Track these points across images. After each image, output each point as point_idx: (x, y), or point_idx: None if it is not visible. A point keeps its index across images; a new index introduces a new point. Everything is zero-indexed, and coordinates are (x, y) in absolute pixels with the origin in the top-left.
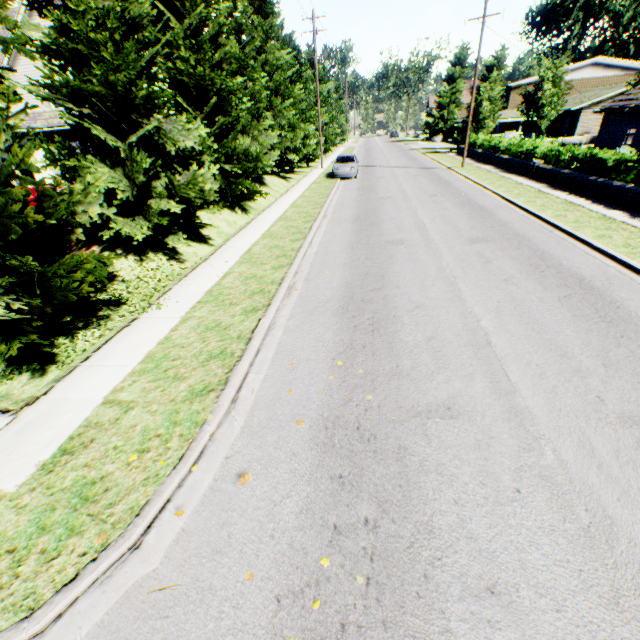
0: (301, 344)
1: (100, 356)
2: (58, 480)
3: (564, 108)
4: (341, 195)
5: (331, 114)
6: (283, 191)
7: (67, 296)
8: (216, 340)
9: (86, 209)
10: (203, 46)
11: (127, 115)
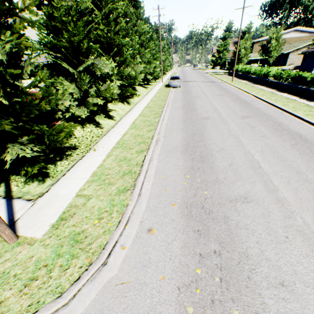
0: (167, 167)
1: (70, 173)
2: (61, 232)
3: (281, 52)
4: (174, 95)
5: (165, 56)
6: (145, 94)
7: (56, 144)
8: (126, 166)
9: (63, 102)
10: (110, 23)
11: (77, 57)
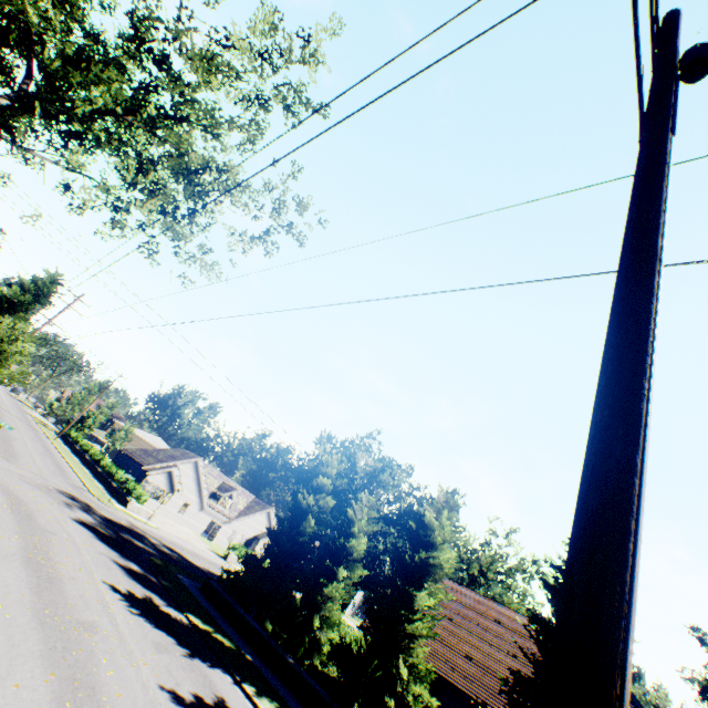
0: None
1: None
2: None
3: None
4: None
5: None
6: None
7: None
8: None
9: None
10: None
11: None
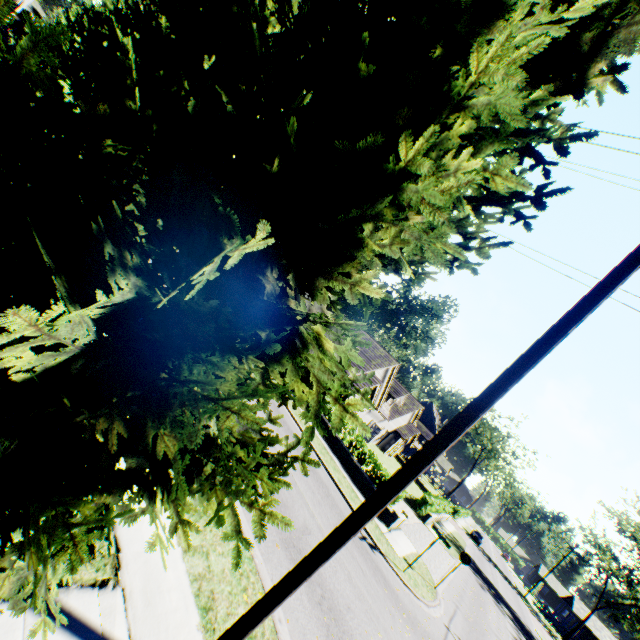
0: None
1: None
2: None
3: None
4: None
5: None
6: None
7: None
8: None
9: None
10: None
11: None
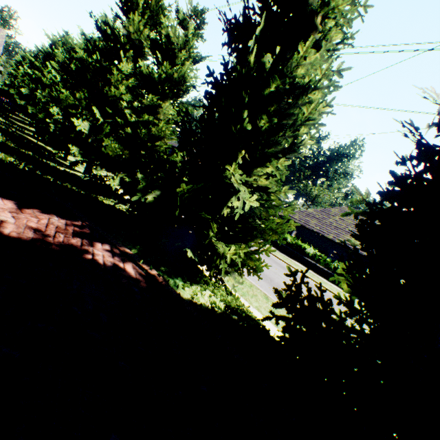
0: None
1: None
2: None
3: None
4: None
5: None
6: None
7: None
8: None
9: None
10: None
11: None
